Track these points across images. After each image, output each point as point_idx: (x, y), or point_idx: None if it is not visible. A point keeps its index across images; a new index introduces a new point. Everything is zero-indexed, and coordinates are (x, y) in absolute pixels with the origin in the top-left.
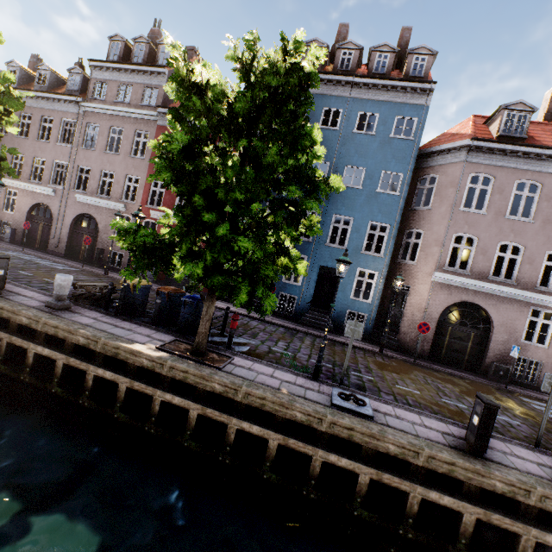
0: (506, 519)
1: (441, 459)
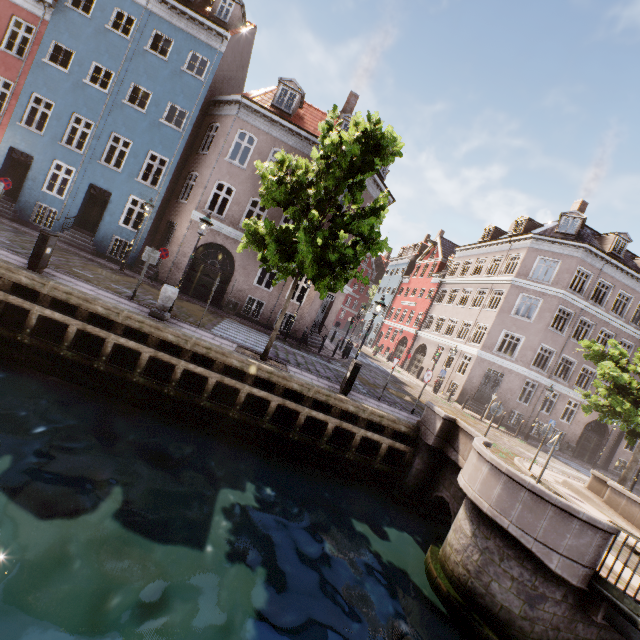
0: (20, 299)
1: None
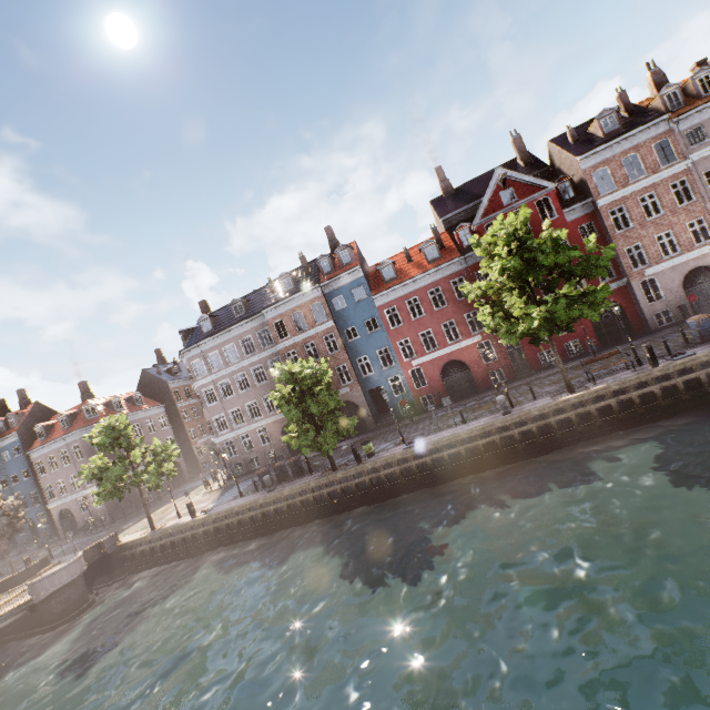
0: None
1: None
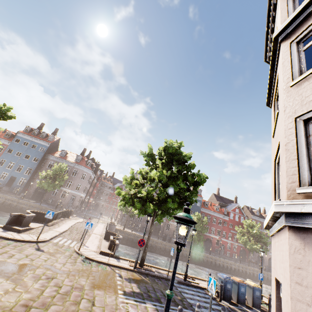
0: None
1: None
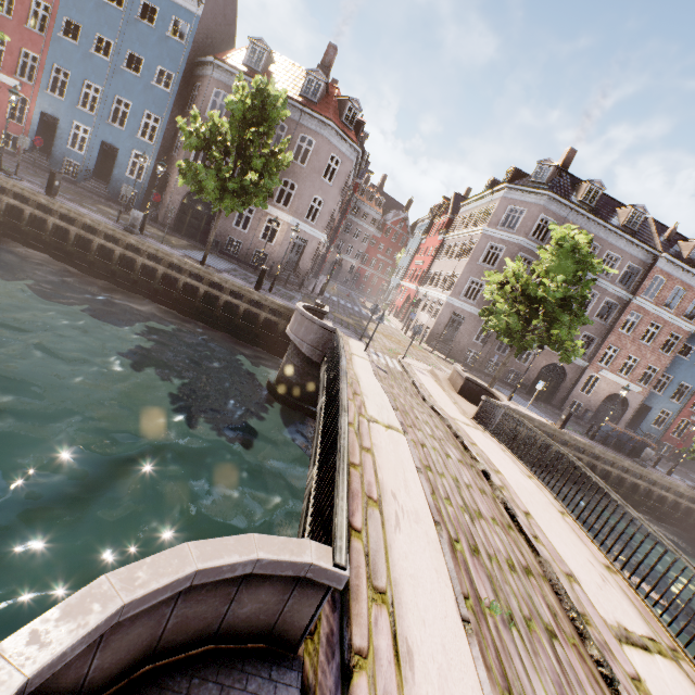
0: (42, 213)
1: (19, 187)
